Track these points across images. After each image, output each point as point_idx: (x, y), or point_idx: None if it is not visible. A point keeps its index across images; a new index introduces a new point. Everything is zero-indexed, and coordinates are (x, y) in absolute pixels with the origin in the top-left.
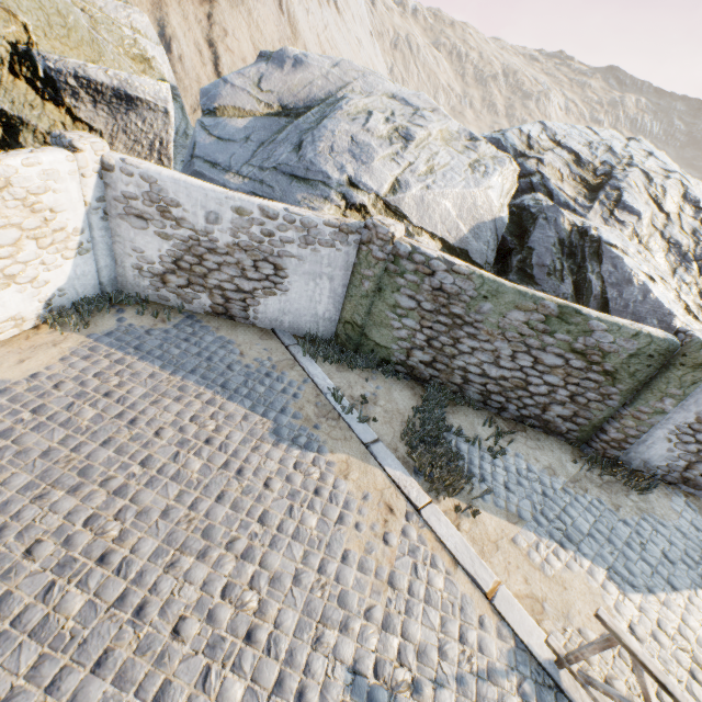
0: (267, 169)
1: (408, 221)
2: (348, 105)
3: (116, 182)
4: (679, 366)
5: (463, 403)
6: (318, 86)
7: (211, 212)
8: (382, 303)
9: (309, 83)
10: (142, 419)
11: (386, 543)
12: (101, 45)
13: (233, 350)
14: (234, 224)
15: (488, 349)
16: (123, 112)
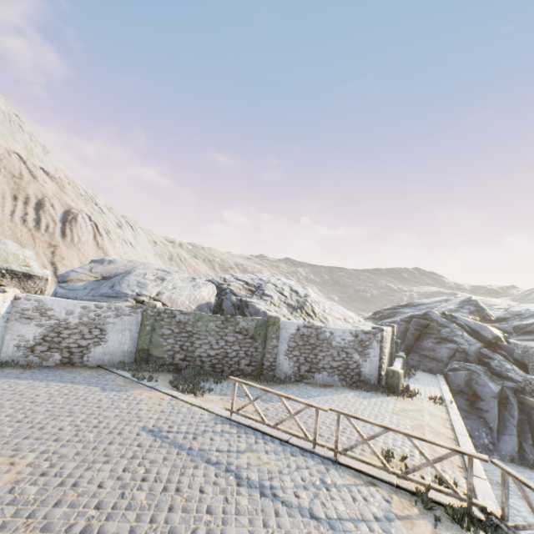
0: (96, 296)
1: (166, 305)
2: (136, 272)
3: (20, 304)
4: (269, 326)
5: (203, 372)
6: (121, 268)
7: (69, 310)
8: (156, 335)
9: (117, 268)
10: (27, 393)
11: (160, 405)
12: (10, 261)
13: (75, 373)
14: (81, 313)
15: (207, 342)
16: (25, 280)
